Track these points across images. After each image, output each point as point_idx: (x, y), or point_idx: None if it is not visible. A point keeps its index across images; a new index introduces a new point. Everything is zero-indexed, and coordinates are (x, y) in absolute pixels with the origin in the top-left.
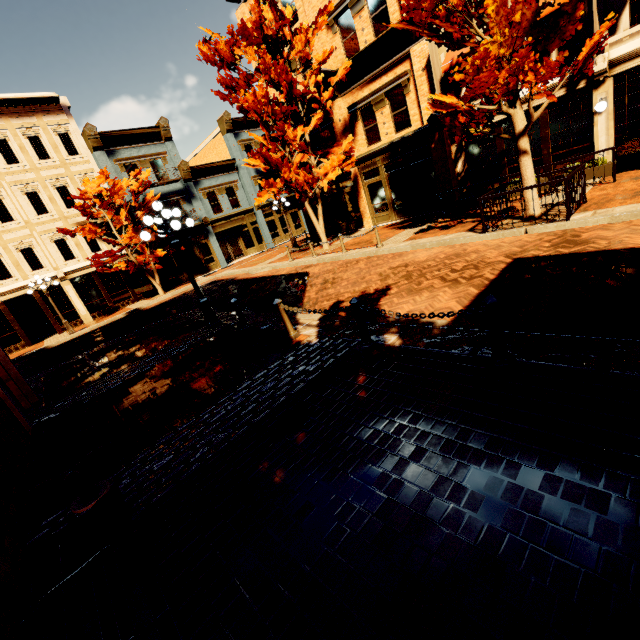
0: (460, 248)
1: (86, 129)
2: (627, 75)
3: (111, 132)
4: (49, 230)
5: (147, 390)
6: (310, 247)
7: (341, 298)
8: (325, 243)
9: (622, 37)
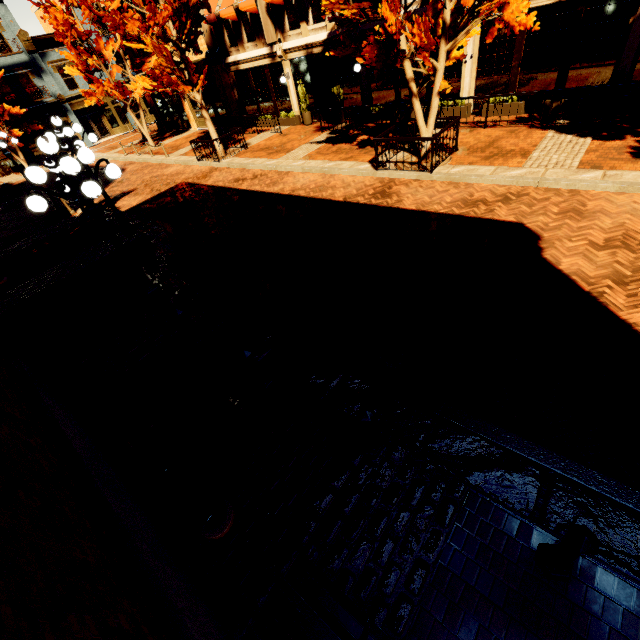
0: (185, 169)
1: None
2: (294, 62)
3: None
4: None
5: (5, 235)
6: (133, 148)
7: (113, 194)
8: (151, 143)
9: (288, 35)
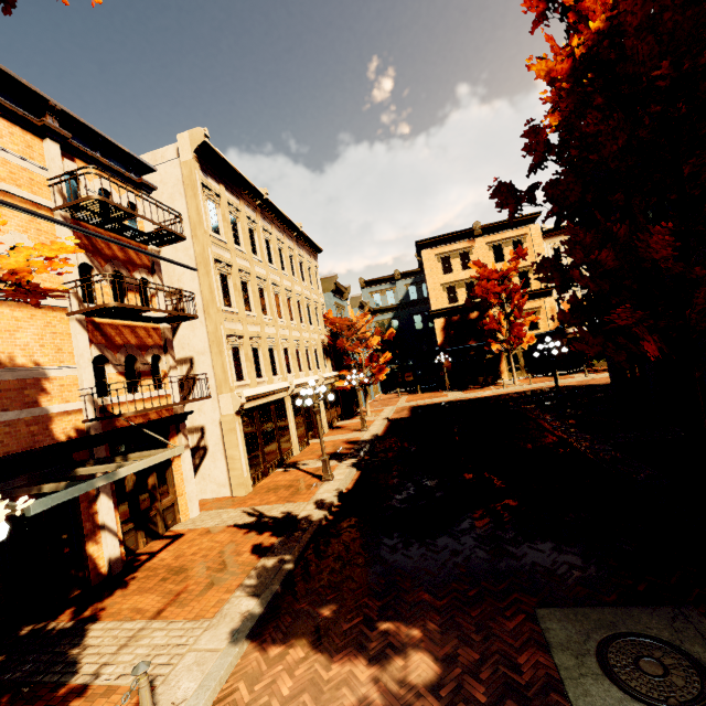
0: None
1: (336, 276)
2: None
3: (337, 283)
4: (314, 339)
5: None
6: (530, 378)
7: None
8: (517, 380)
9: None
